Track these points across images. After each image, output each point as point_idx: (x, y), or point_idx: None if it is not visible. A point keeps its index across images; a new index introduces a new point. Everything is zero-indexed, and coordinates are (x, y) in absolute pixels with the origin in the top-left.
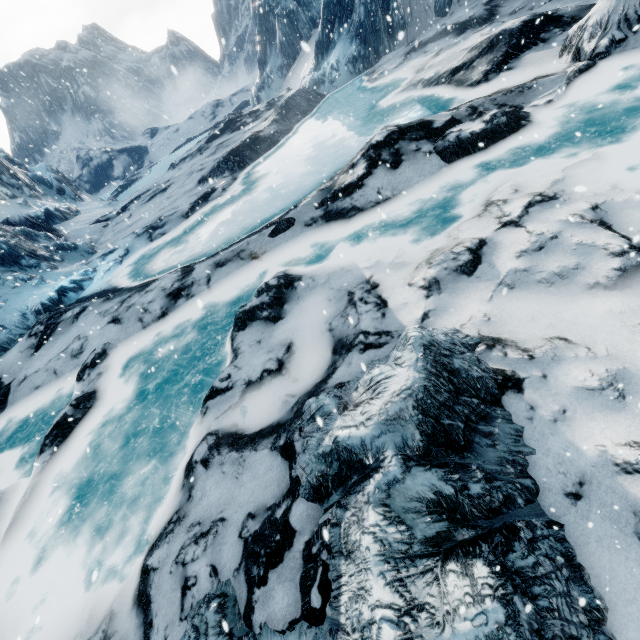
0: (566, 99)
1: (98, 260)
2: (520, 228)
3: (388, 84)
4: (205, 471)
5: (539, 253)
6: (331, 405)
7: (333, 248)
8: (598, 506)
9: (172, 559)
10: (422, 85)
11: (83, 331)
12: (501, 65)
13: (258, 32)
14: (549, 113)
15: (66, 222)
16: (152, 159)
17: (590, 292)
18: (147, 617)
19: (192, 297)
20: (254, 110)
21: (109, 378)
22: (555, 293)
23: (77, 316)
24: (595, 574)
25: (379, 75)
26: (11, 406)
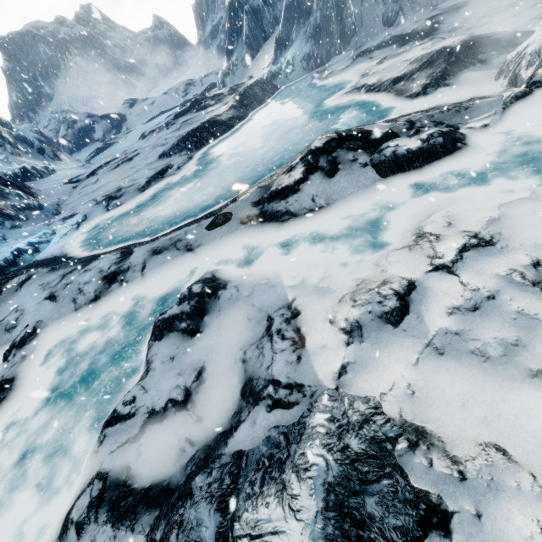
0: (502, 124)
1: (59, 223)
2: (453, 276)
3: (335, 84)
4: None
5: (473, 314)
6: (209, 530)
7: (264, 251)
8: None
9: None
10: (365, 90)
11: (22, 303)
12: (439, 80)
13: (228, 25)
14: (484, 137)
15: (41, 180)
16: (129, 126)
17: (532, 381)
18: None
19: (125, 283)
20: (218, 93)
21: (31, 363)
22: (490, 372)
23: (21, 284)
24: None
25: (328, 74)
26: None
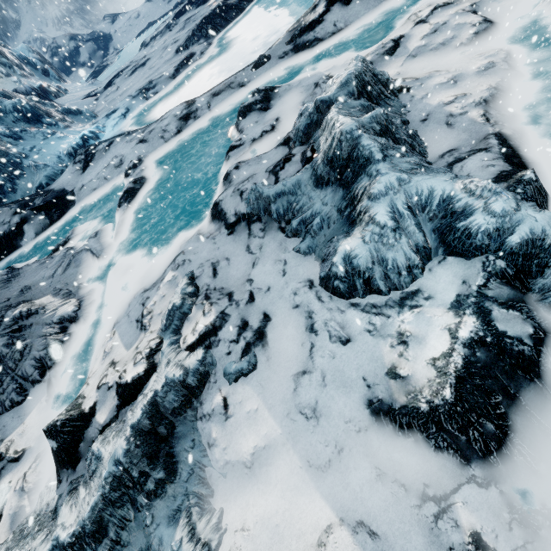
0: None
1: (104, 119)
2: (426, 23)
3: None
4: (238, 170)
5: (434, 34)
6: (311, 104)
7: (301, 71)
8: (433, 120)
9: (230, 194)
10: None
11: (118, 153)
12: None
13: None
14: None
15: (59, 99)
16: (116, 46)
17: (457, 49)
18: (222, 215)
19: (198, 118)
20: None
21: (150, 171)
22: (438, 54)
23: (108, 147)
24: (426, 141)
25: None
26: (79, 202)
